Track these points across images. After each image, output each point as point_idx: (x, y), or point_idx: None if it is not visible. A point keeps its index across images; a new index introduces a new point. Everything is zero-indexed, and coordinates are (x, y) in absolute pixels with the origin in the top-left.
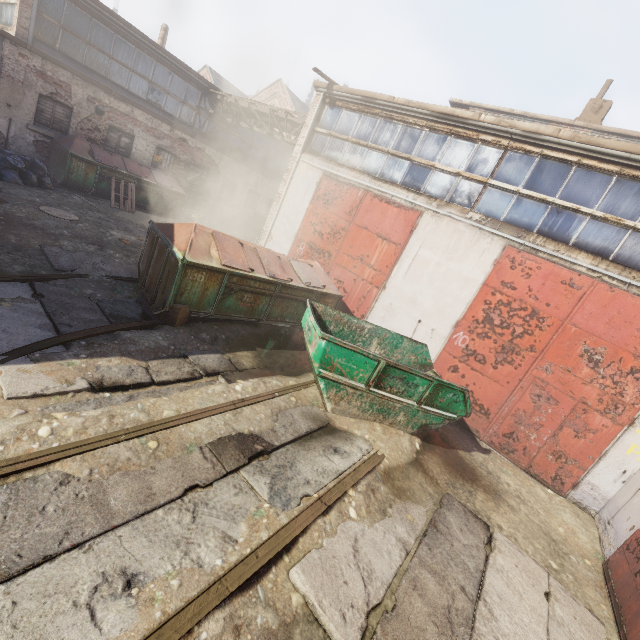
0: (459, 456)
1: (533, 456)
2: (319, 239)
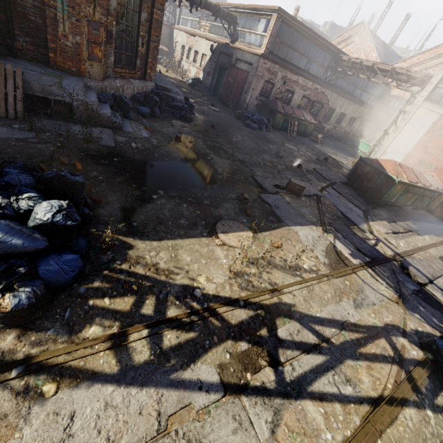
0: None
1: None
2: (428, 157)
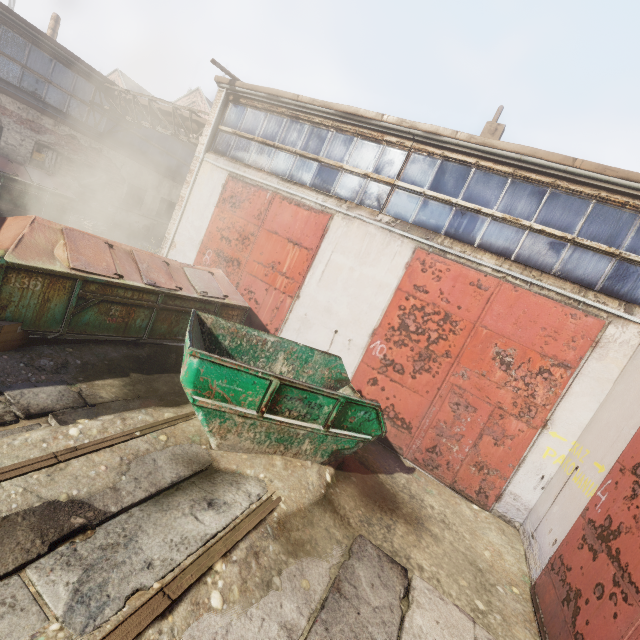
0: (379, 481)
1: (457, 470)
2: (227, 246)
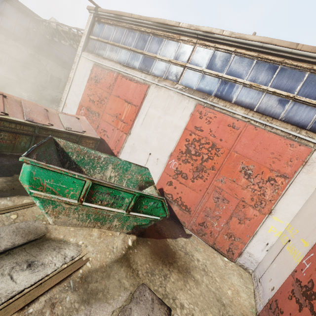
0: (166, 244)
1: (216, 237)
2: (92, 104)
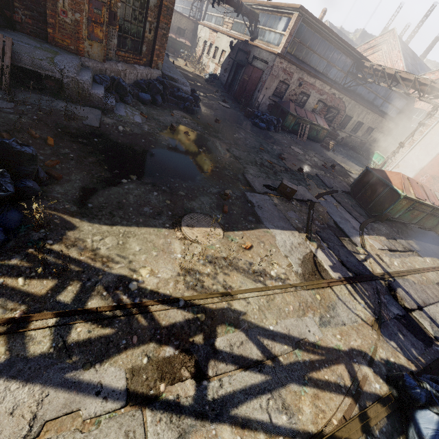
0: None
1: None
2: None
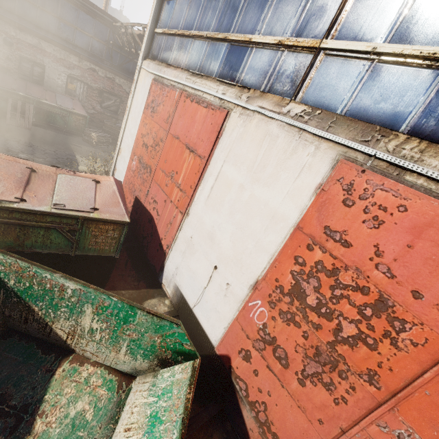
0: None
1: None
2: (145, 152)
